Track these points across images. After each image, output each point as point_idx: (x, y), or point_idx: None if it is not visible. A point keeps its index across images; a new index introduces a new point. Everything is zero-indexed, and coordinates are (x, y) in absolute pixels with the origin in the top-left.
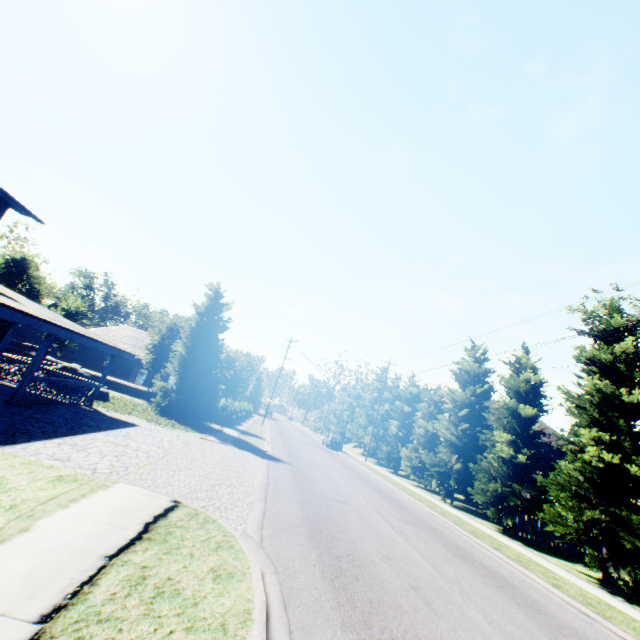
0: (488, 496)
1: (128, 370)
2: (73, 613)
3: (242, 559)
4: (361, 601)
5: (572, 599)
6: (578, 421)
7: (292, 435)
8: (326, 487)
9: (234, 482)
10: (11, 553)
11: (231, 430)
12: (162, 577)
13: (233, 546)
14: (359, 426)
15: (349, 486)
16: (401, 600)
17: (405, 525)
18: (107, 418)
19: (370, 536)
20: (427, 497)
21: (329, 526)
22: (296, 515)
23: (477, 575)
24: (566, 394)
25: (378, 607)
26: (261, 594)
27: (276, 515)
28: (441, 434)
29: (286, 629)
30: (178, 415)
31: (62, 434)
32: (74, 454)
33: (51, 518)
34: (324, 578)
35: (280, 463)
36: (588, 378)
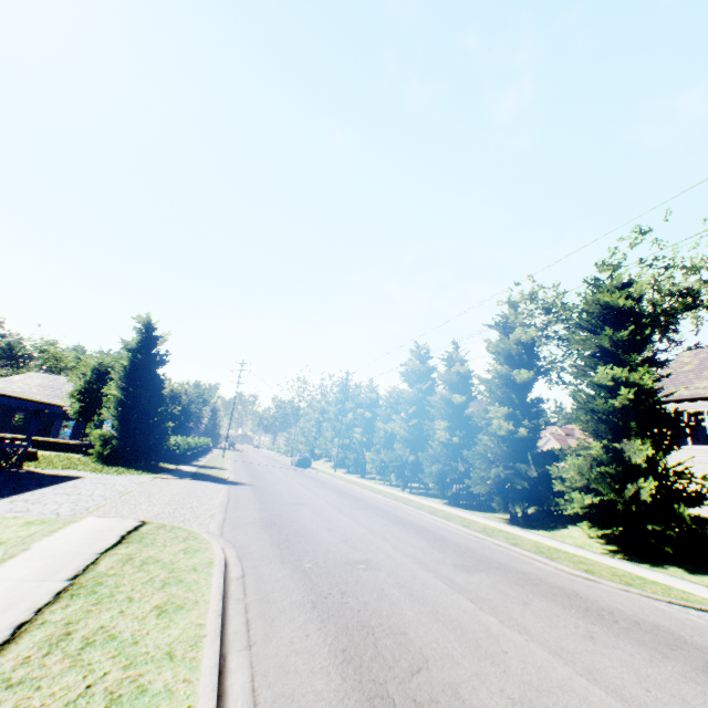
0: (434, 477)
1: (47, 425)
2: (90, 575)
3: (206, 542)
4: (299, 551)
5: (472, 530)
6: (489, 401)
7: (258, 462)
8: (287, 496)
9: (195, 504)
10: (26, 560)
11: (188, 467)
12: (145, 556)
13: (198, 538)
14: (327, 440)
15: (311, 493)
16: (331, 547)
17: (355, 510)
18: (46, 476)
19: (319, 520)
20: (388, 490)
21: (284, 519)
22: (254, 517)
23: (403, 529)
24: (480, 380)
25: (312, 552)
26: (221, 555)
27: (236, 519)
28: (396, 432)
29: (240, 568)
30: (125, 461)
31: (8, 494)
32: (31, 506)
33: (42, 542)
34: (273, 545)
35: (242, 486)
36: (492, 365)
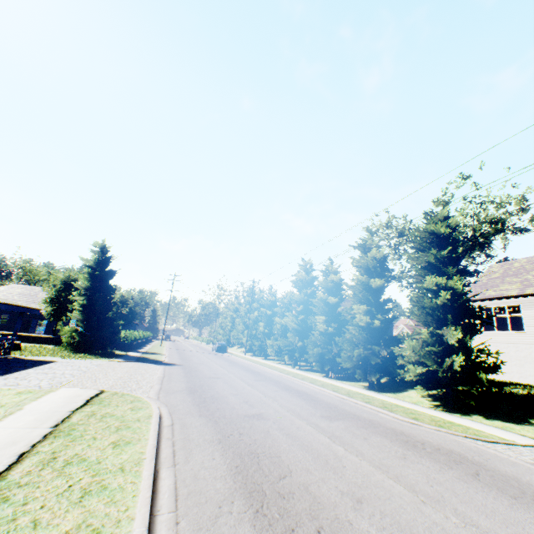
0: (316, 357)
1: (26, 324)
2: (66, 424)
3: (147, 403)
4: (213, 409)
5: (339, 394)
6: (354, 301)
7: (187, 349)
8: (207, 373)
9: (139, 379)
10: (21, 415)
11: (134, 353)
12: (104, 413)
13: (141, 400)
14: (239, 332)
15: (225, 370)
16: (236, 406)
17: (257, 382)
18: (28, 361)
19: (229, 388)
20: (282, 367)
21: (203, 388)
22: (182, 387)
23: (289, 394)
24: (347, 286)
25: (222, 409)
26: (157, 411)
27: (169, 388)
28: (289, 325)
29: (170, 419)
30: (87, 350)
31: (2, 374)
32: (20, 382)
33: (31, 404)
34: (194, 405)
35: (174, 366)
36: (355, 275)
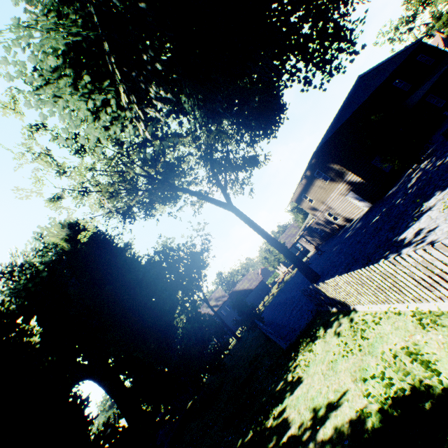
0: None
1: None
2: None
3: None
4: None
5: None
6: None
7: None
8: None
9: None
10: None
11: None
12: None
13: None
14: None
15: None
16: None
17: None
18: None
19: None
20: None
21: None
22: None
23: None
24: (447, 32)
25: None
26: None
27: None
28: None
29: None
30: None
31: None
32: None
33: None
34: None
35: None
36: None
